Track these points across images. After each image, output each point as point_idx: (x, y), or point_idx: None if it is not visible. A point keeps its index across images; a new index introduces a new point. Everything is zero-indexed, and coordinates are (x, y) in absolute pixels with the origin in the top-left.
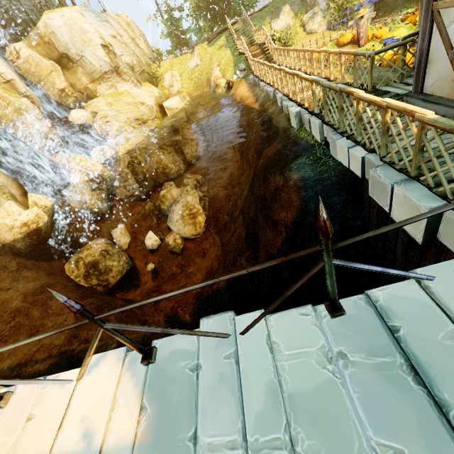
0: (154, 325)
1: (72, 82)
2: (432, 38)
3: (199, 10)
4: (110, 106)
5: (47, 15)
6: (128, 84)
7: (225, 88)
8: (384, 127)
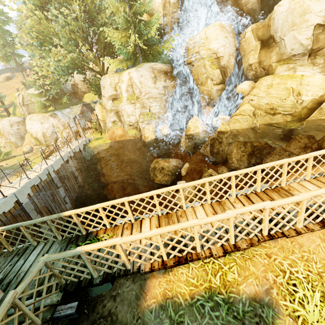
0: (133, 210)
1: (262, 59)
2: None
3: None
4: (268, 87)
5: (279, 2)
6: (312, 69)
7: None
8: None
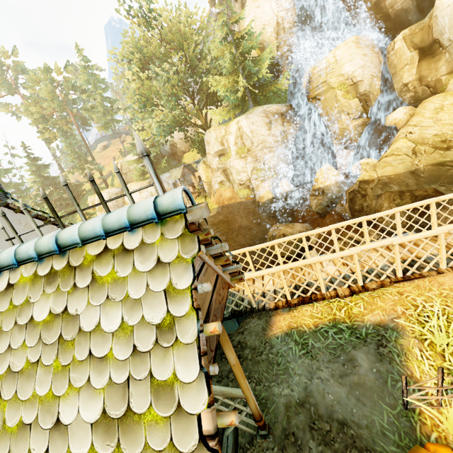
0: None
1: (423, 74)
2: None
3: None
4: (436, 112)
5: None
6: None
7: None
8: None
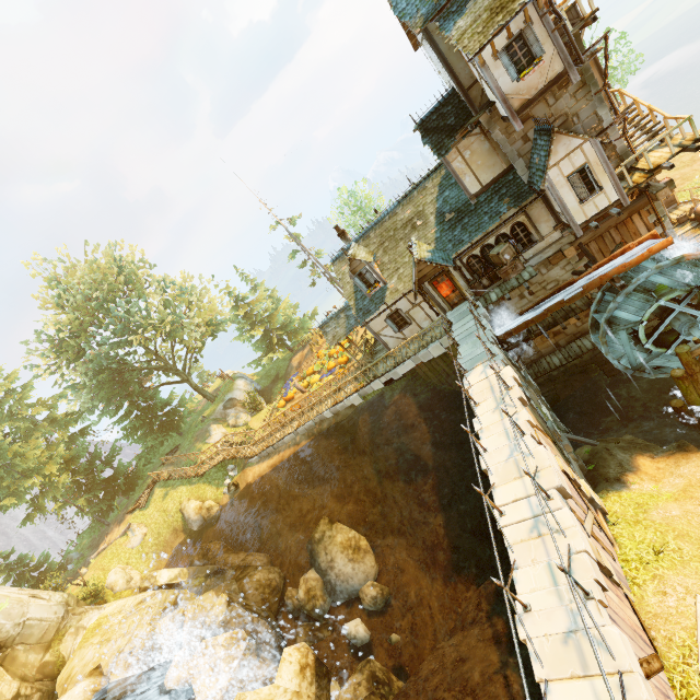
0: None
1: (21, 674)
2: (382, 339)
3: (88, 506)
4: (108, 641)
5: None
6: (92, 613)
7: (230, 492)
8: (408, 347)
